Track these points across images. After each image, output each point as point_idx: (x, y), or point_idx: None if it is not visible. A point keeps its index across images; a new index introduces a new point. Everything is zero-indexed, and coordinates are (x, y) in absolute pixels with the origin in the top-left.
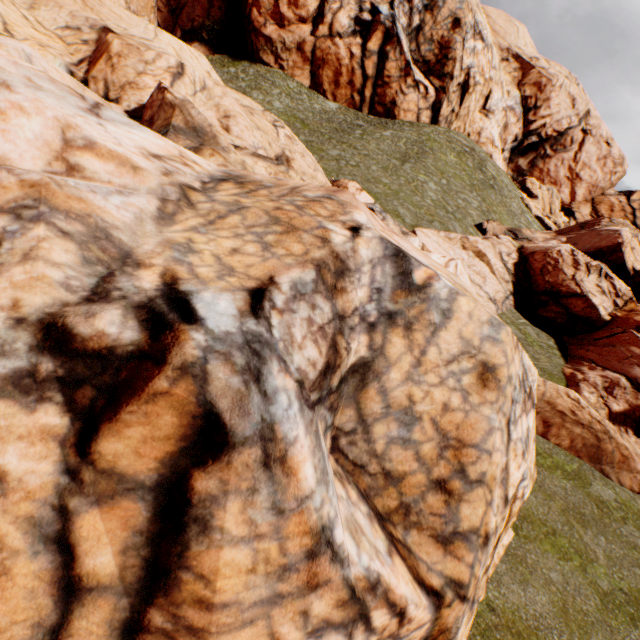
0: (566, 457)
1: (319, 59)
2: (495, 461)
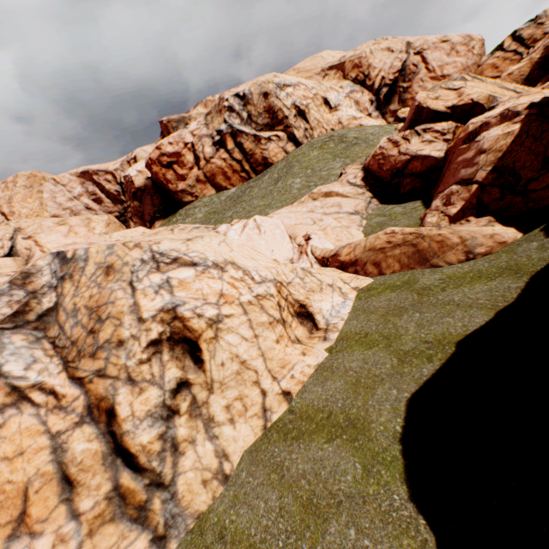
0: (399, 276)
1: (210, 176)
2: (121, 304)
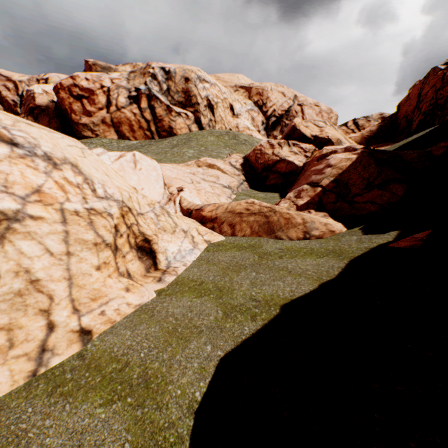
0: (248, 240)
1: (117, 123)
2: None
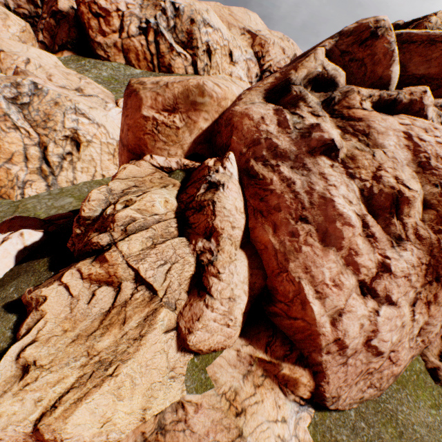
0: None
1: (126, 49)
2: (59, 118)
